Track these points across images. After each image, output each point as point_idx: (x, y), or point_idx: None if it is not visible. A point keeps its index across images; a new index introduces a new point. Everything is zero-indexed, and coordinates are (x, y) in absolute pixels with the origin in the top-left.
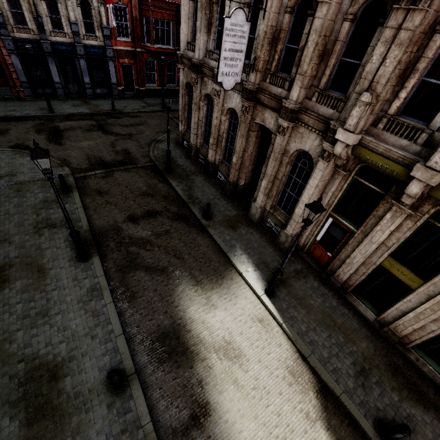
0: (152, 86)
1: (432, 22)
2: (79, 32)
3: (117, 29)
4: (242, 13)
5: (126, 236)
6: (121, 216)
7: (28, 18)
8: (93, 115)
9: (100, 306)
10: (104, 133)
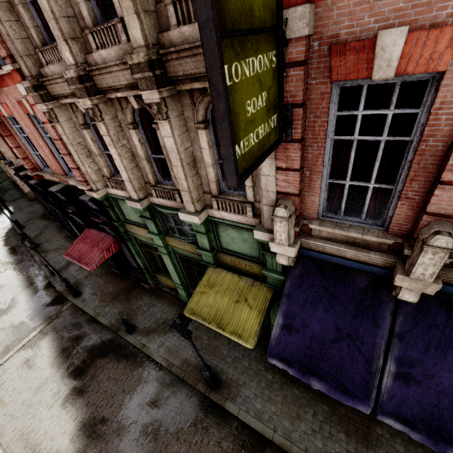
0: None
1: None
2: None
3: None
4: None
5: None
6: None
7: None
8: None
9: None
10: None
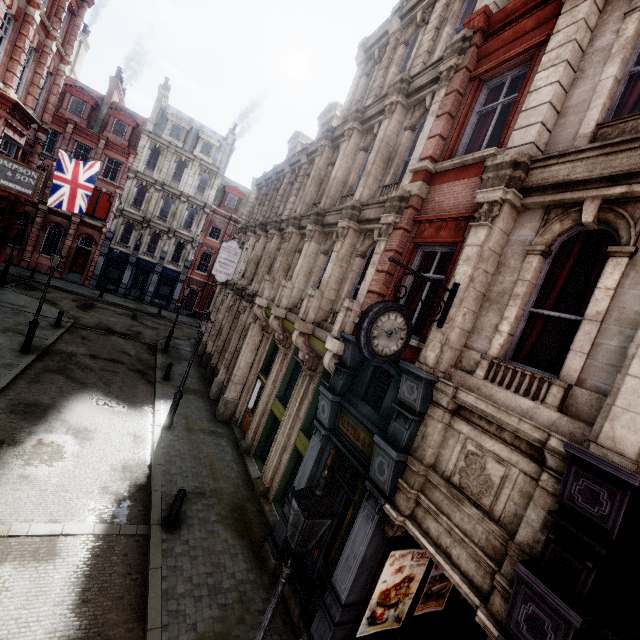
0: None
1: (295, 248)
2: (166, 259)
3: (198, 265)
4: (236, 243)
5: (76, 360)
6: (85, 352)
7: (132, 241)
8: (135, 310)
9: (3, 372)
10: (133, 319)
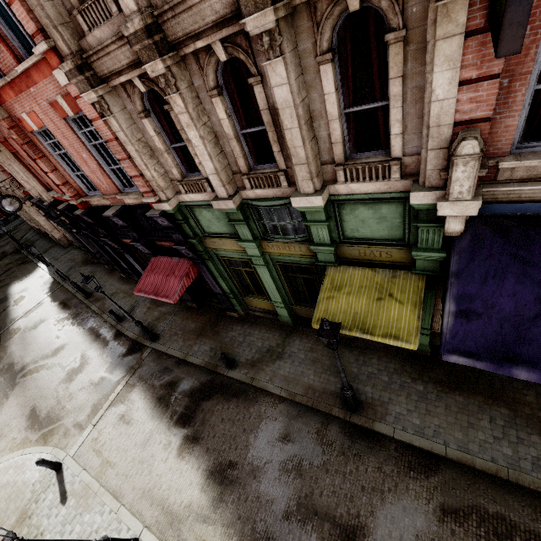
0: None
1: None
2: None
3: None
4: None
5: None
6: None
7: None
8: None
9: None
10: None
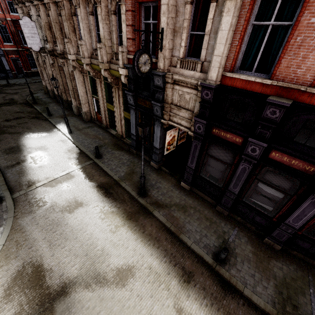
0: (36, 70)
1: (71, 13)
2: None
3: (2, 38)
4: (27, 18)
5: (2, 125)
6: (1, 120)
7: None
8: None
9: None
10: None
